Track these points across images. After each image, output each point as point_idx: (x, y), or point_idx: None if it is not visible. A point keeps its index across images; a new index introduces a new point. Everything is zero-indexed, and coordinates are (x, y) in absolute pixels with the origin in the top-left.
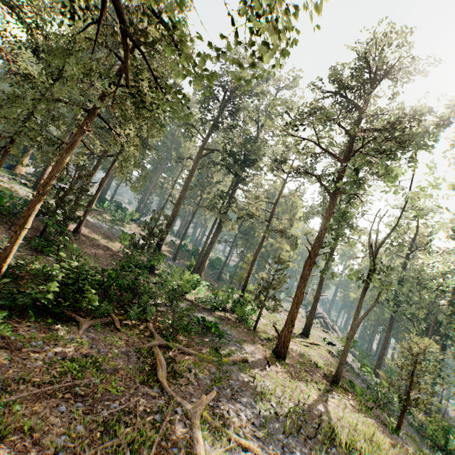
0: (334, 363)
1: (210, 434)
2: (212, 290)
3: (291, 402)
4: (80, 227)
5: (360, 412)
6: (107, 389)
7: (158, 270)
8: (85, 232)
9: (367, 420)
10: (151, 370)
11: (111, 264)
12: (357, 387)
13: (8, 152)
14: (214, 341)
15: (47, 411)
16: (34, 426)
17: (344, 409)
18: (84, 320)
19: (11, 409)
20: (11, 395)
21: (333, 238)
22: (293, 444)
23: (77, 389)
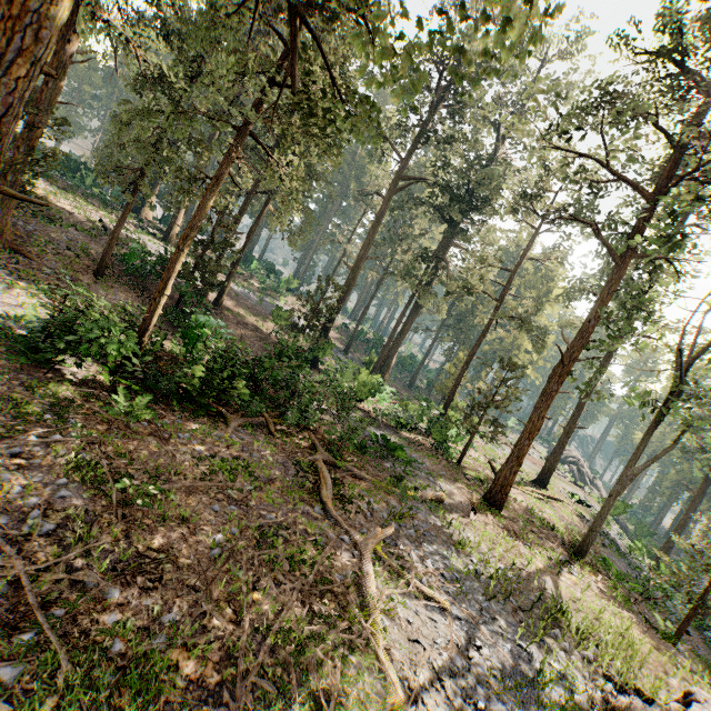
0: (583, 531)
1: (383, 572)
2: (400, 401)
3: (502, 563)
4: (222, 296)
5: (611, 600)
6: (262, 498)
7: (324, 365)
8: (228, 305)
9: (621, 613)
10: (312, 487)
11: (261, 351)
12: (614, 567)
13: (137, 190)
14: (397, 469)
15: (201, 508)
16: (189, 519)
17: (585, 590)
18: (233, 417)
19: (166, 498)
20: (165, 484)
21: (609, 335)
22: (497, 611)
23: (229, 492)
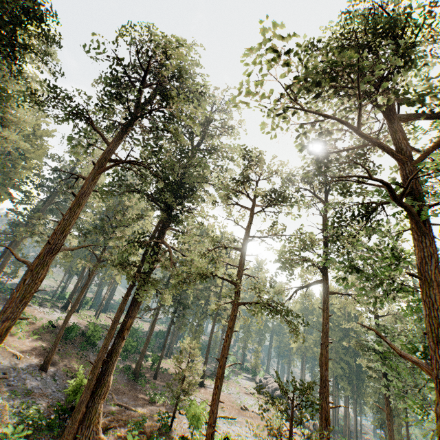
0: None
1: None
2: None
3: None
4: None
5: None
6: None
7: None
8: None
9: None
10: None
11: None
12: None
13: None
14: None
15: None
16: None
17: None
18: None
19: None
20: None
21: None
22: None
23: None
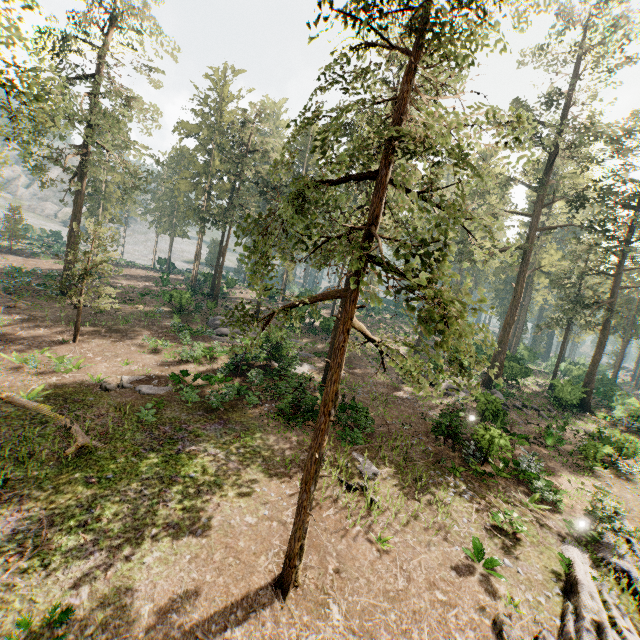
0: None
1: None
2: None
3: None
4: None
5: None
6: None
7: None
8: None
9: None
10: None
11: None
12: None
13: None
14: None
15: None
16: None
17: None
18: None
19: None
20: None
21: None
22: None
23: None
